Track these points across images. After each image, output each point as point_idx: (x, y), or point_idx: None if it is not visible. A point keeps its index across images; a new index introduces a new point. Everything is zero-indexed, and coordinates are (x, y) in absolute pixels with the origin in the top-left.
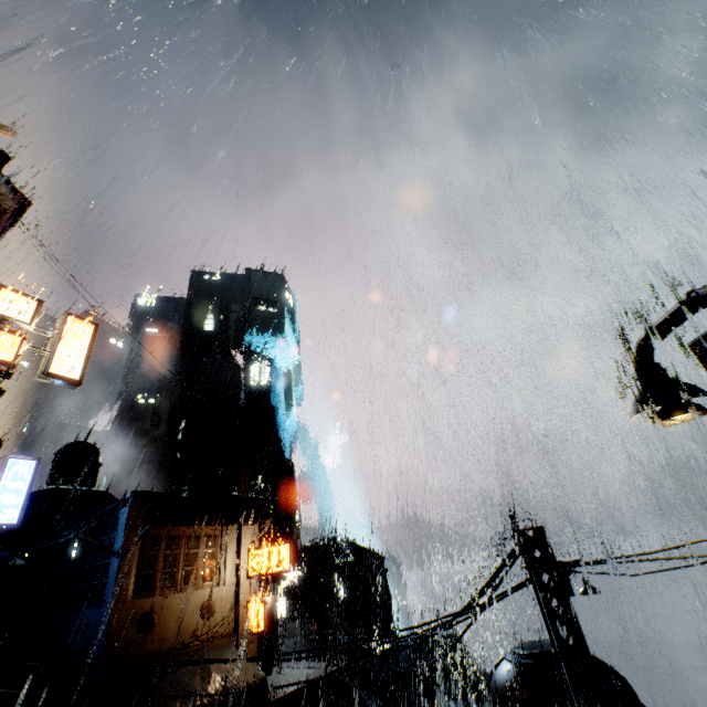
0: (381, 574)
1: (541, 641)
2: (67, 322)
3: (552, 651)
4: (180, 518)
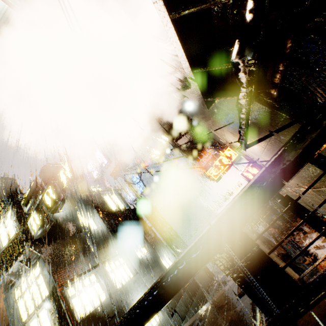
0: None
1: None
2: None
3: None
4: None
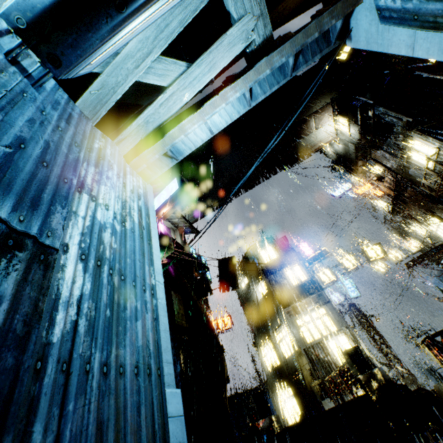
0: None
1: None
2: None
3: None
4: None
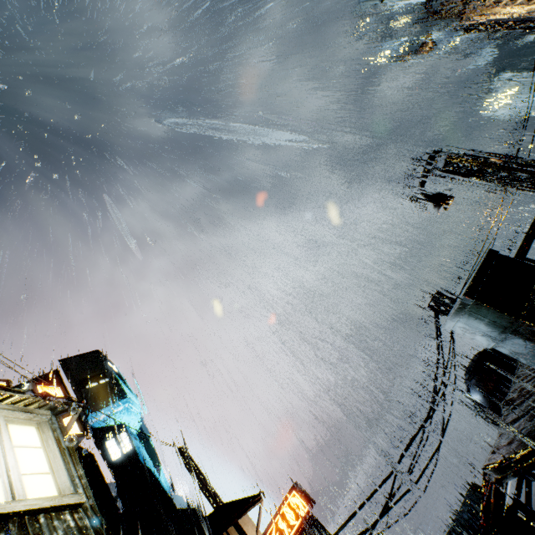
0: (321, 531)
1: (469, 366)
2: (38, 390)
3: (479, 355)
4: (211, 531)
